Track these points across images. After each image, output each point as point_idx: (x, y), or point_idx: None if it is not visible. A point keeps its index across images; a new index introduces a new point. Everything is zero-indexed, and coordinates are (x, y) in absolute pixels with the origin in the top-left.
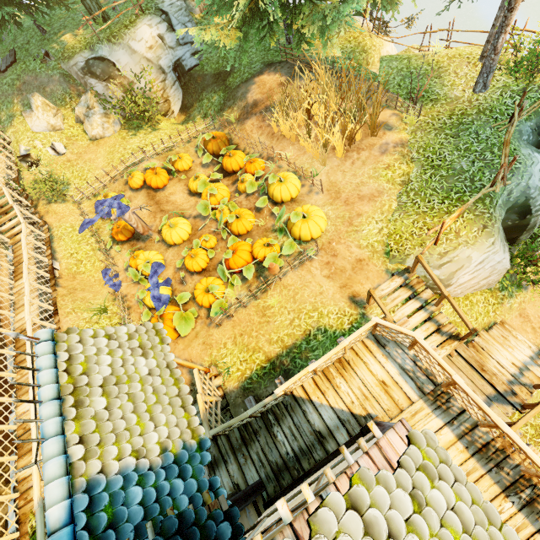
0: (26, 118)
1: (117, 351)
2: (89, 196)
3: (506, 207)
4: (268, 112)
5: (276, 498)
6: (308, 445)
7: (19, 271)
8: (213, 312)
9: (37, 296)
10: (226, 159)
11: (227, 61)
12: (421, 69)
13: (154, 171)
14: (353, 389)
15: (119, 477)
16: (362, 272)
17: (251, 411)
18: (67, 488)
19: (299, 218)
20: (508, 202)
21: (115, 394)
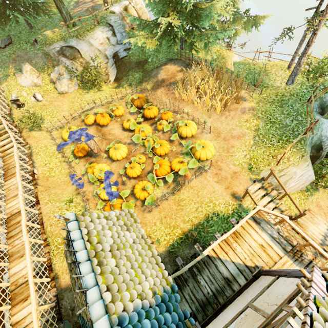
0: (17, 77)
1: (113, 227)
2: (57, 127)
3: (311, 146)
4: (172, 86)
5: (206, 323)
6: (221, 287)
7: (8, 174)
8: (147, 203)
9: (23, 191)
10: (147, 110)
11: (144, 55)
12: (257, 70)
13: (102, 115)
14: (244, 250)
15: (135, 314)
16: (237, 179)
17: (189, 266)
18: (109, 323)
19: (200, 147)
20: (311, 143)
21: (119, 256)
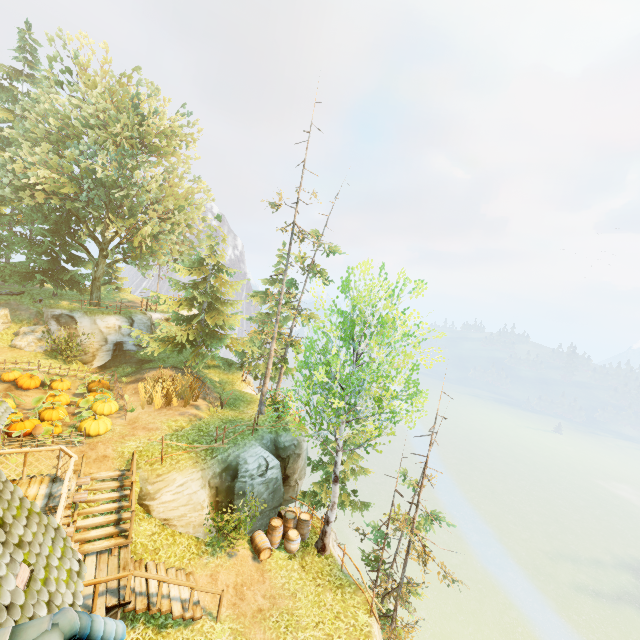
0: None
1: None
2: None
3: (223, 464)
4: None
5: None
6: None
7: None
8: None
9: None
10: (93, 392)
11: (154, 357)
12: (246, 398)
13: (32, 375)
14: None
15: None
16: (100, 463)
17: None
18: None
19: (90, 414)
20: (226, 461)
21: None
